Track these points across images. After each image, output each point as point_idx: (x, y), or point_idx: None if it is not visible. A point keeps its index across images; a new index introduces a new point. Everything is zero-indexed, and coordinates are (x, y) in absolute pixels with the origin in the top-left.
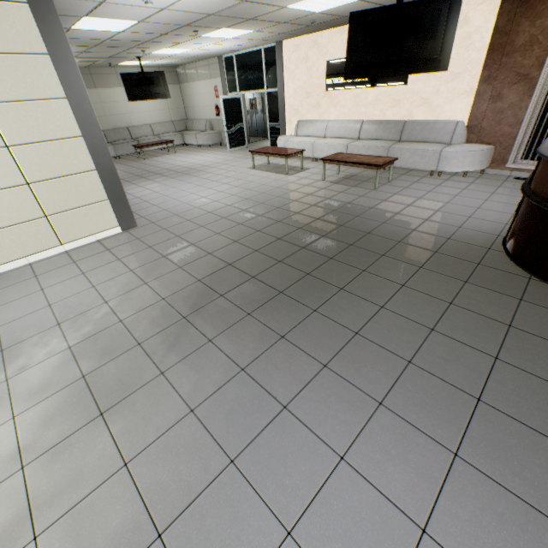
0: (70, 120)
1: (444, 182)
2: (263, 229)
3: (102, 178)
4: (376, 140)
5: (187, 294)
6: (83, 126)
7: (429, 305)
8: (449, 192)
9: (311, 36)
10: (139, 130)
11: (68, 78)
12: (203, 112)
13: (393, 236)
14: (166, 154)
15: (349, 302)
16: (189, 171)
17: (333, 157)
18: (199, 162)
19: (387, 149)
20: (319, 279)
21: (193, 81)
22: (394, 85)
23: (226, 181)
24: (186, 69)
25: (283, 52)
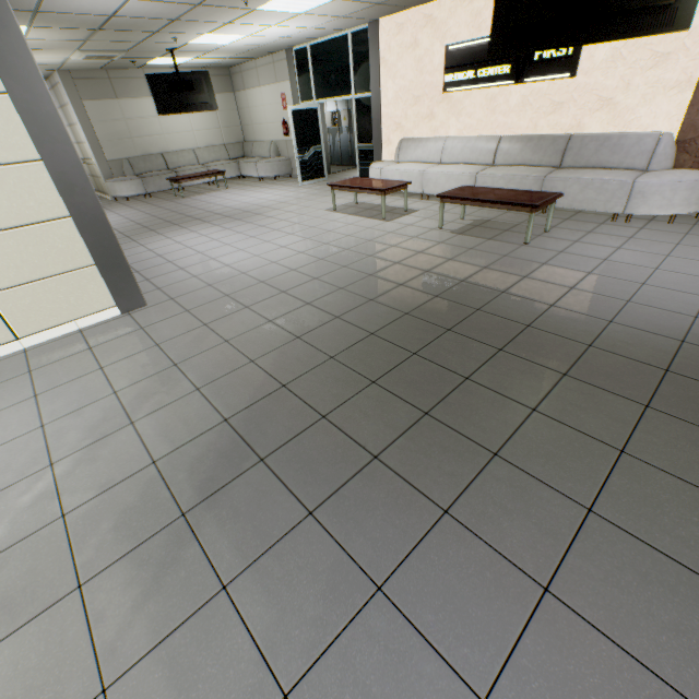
0: (17, 131)
1: (639, 232)
2: (345, 315)
3: (81, 230)
4: (521, 166)
5: (199, 454)
6: (41, 142)
7: (695, 510)
8: (654, 249)
9: (422, 8)
10: (178, 157)
11: (6, 56)
12: (266, 131)
13: (575, 334)
14: (214, 190)
15: (517, 492)
16: (241, 215)
17: (457, 193)
18: (258, 201)
19: (541, 179)
20: (449, 427)
21: (253, 87)
22: (554, 78)
23: (292, 231)
24: (242, 71)
25: (380, 37)
